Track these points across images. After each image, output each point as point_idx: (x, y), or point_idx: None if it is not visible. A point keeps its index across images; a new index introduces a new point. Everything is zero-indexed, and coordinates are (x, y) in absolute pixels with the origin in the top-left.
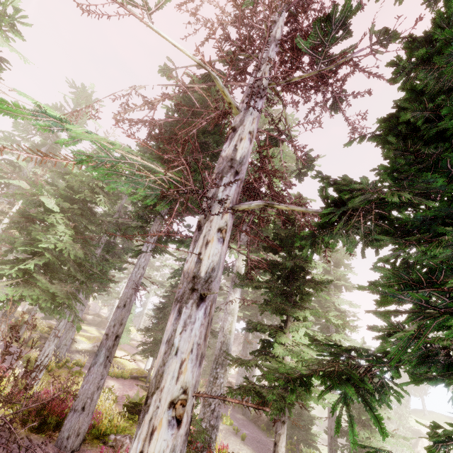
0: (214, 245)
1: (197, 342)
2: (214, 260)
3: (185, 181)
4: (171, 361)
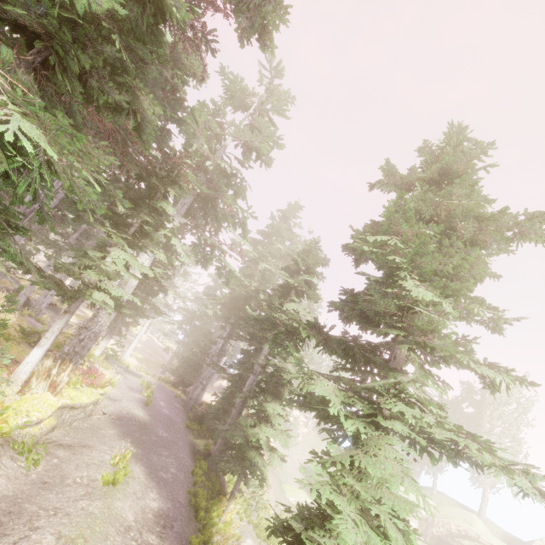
0: None
1: None
2: None
3: None
4: None
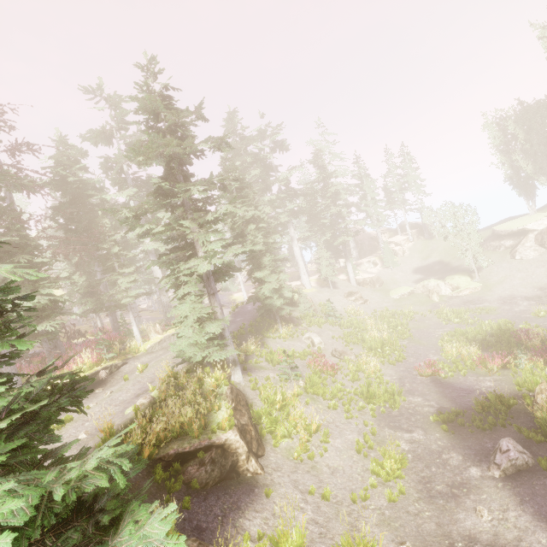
0: None
1: None
2: None
3: None
4: None
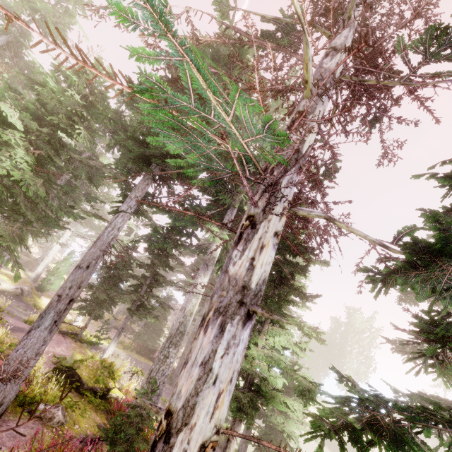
0: (269, 252)
1: (237, 369)
2: (266, 270)
3: (259, 164)
4: (207, 391)
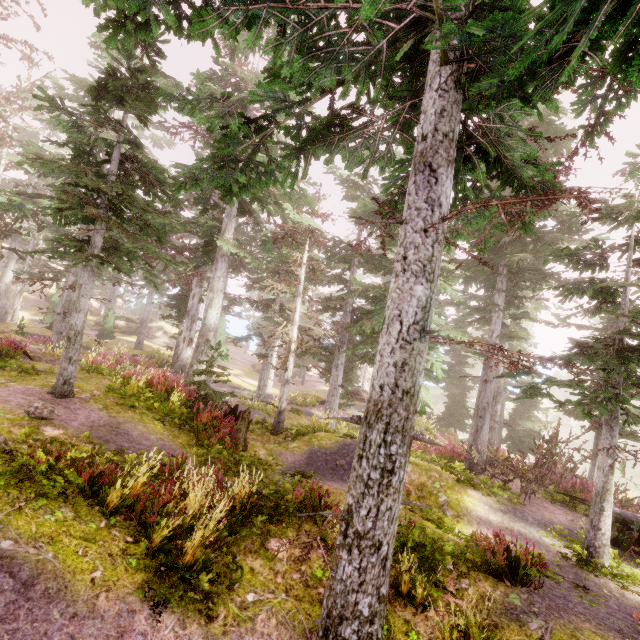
0: None
1: None
2: None
3: None
4: None
